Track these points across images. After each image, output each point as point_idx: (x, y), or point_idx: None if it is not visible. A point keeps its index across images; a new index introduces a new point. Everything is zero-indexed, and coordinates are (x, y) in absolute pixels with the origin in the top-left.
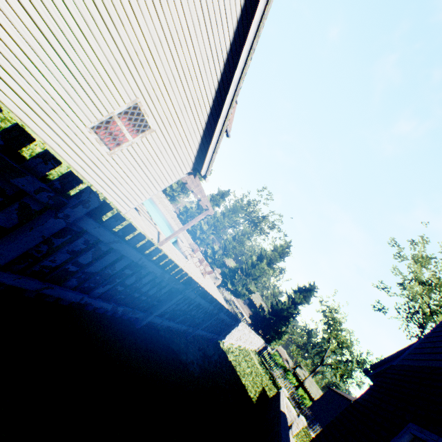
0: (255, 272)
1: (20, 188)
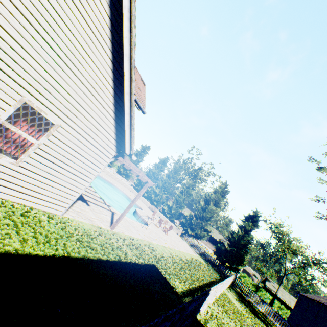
0: (206, 215)
1: None
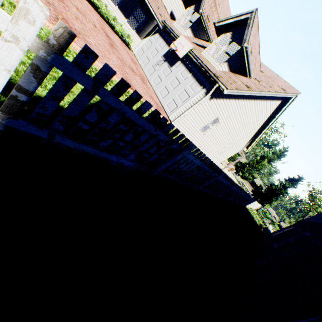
0: (258, 167)
1: (243, 195)
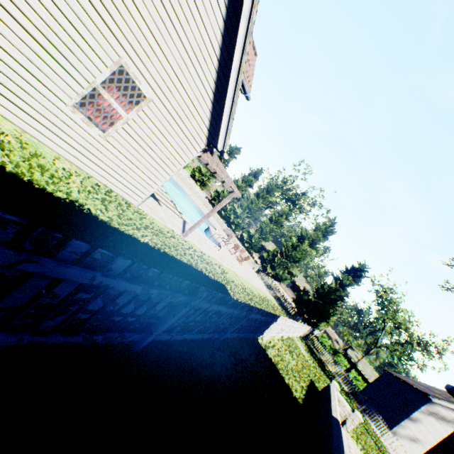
0: (296, 254)
1: None
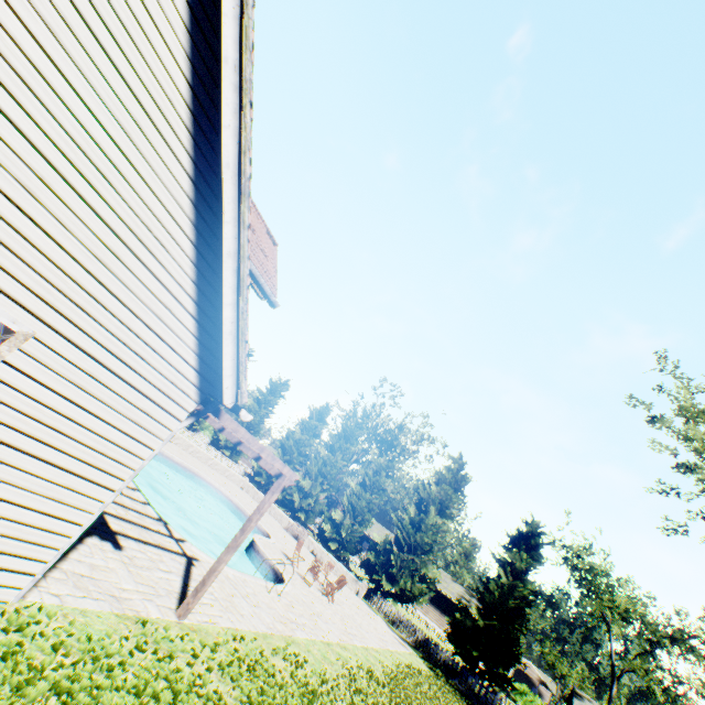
0: (423, 538)
1: None
